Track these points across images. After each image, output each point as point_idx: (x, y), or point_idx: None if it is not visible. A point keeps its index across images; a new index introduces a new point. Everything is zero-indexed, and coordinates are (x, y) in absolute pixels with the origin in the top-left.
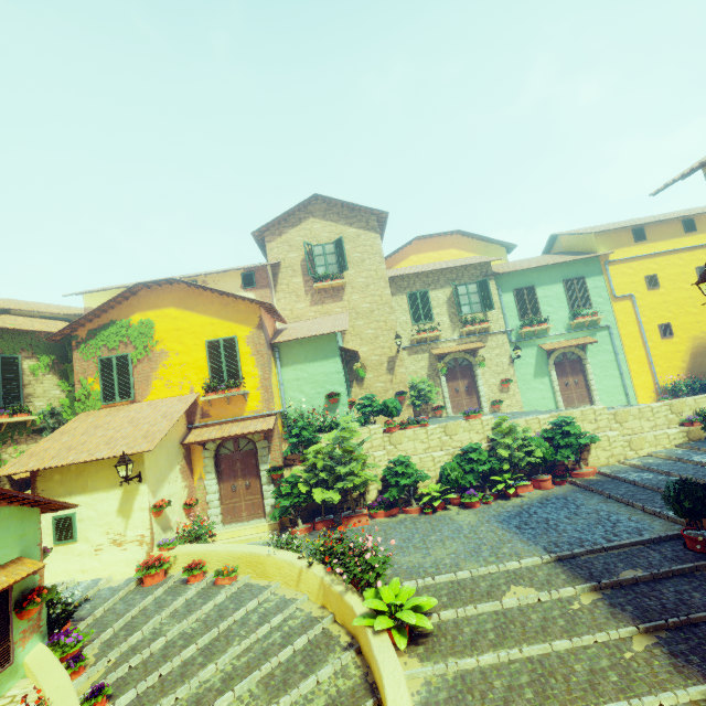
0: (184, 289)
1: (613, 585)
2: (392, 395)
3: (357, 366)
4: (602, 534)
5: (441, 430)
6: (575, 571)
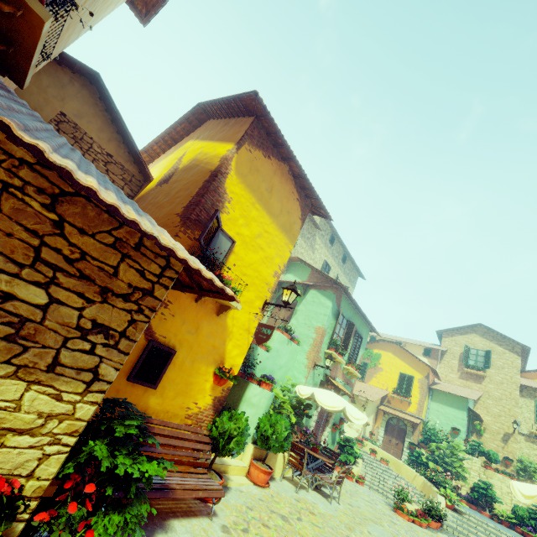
0: (398, 347)
1: None
2: (500, 456)
3: (477, 423)
4: None
5: None
6: None
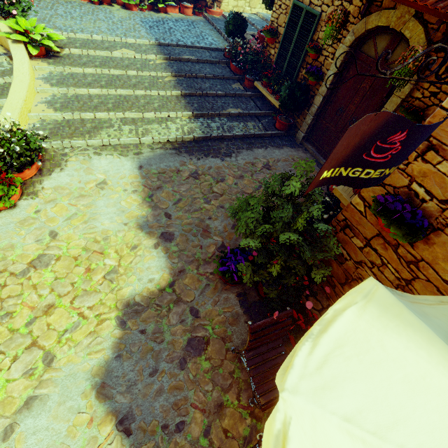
0: None
1: (177, 60)
2: None
3: None
4: (192, 41)
5: None
6: (163, 51)
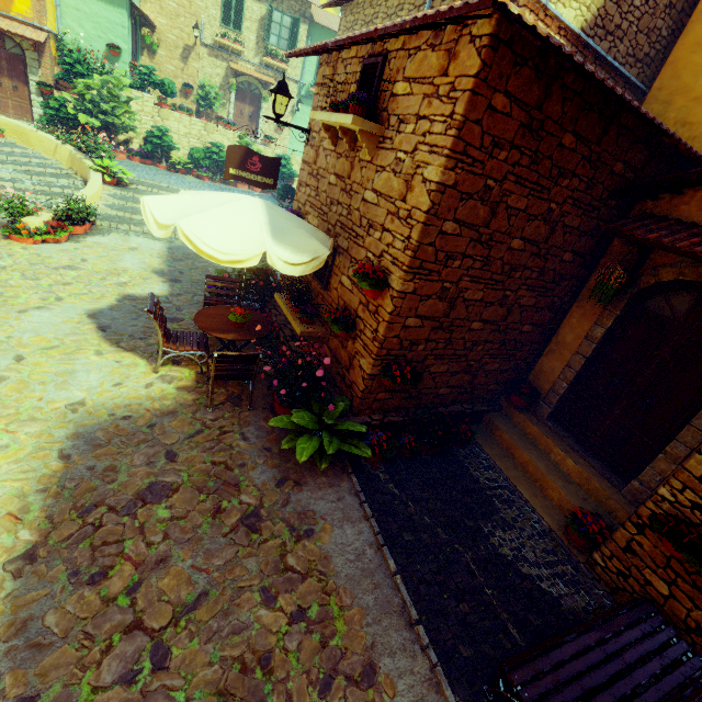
0: None
1: None
2: (180, 84)
3: (145, 32)
4: None
5: (203, 125)
6: None
